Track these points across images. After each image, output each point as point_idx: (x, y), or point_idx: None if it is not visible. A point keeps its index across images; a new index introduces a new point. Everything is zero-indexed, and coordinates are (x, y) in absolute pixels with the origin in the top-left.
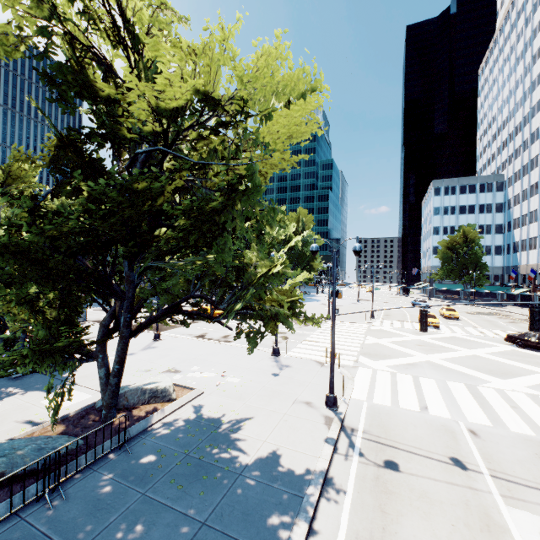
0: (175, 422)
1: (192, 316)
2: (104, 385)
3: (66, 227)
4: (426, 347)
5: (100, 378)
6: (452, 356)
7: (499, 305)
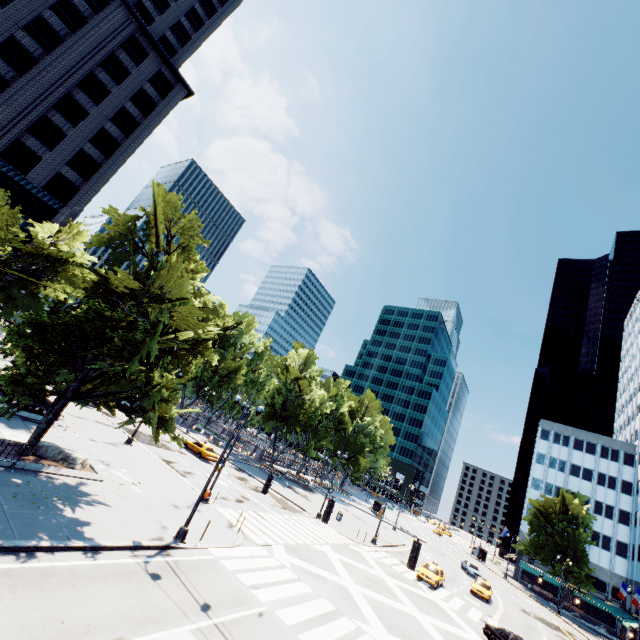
0: (60, 480)
1: (121, 408)
2: (38, 428)
3: (62, 320)
4: (373, 583)
5: (40, 423)
6: (382, 600)
7: (599, 634)
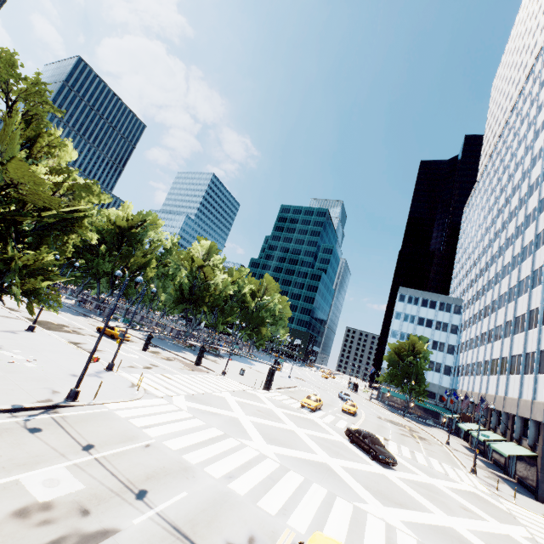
0: None
1: None
2: None
3: None
4: (262, 413)
5: None
6: (268, 423)
7: (428, 425)
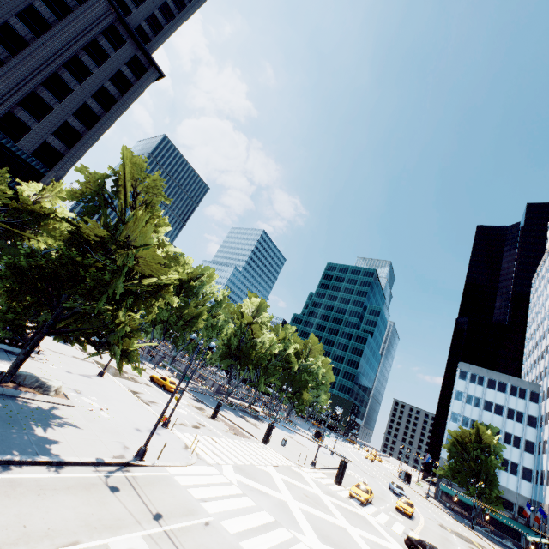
0: (35, 404)
1: (90, 342)
2: (17, 359)
3: (38, 263)
4: (310, 499)
5: (19, 354)
6: (317, 514)
7: (506, 547)
